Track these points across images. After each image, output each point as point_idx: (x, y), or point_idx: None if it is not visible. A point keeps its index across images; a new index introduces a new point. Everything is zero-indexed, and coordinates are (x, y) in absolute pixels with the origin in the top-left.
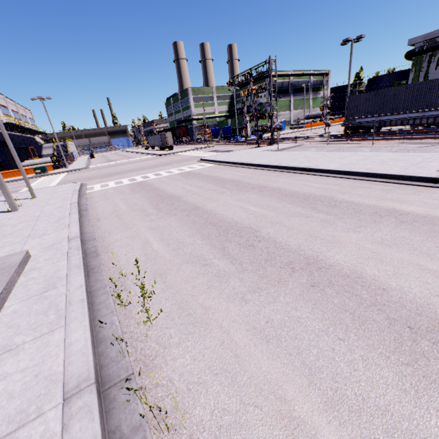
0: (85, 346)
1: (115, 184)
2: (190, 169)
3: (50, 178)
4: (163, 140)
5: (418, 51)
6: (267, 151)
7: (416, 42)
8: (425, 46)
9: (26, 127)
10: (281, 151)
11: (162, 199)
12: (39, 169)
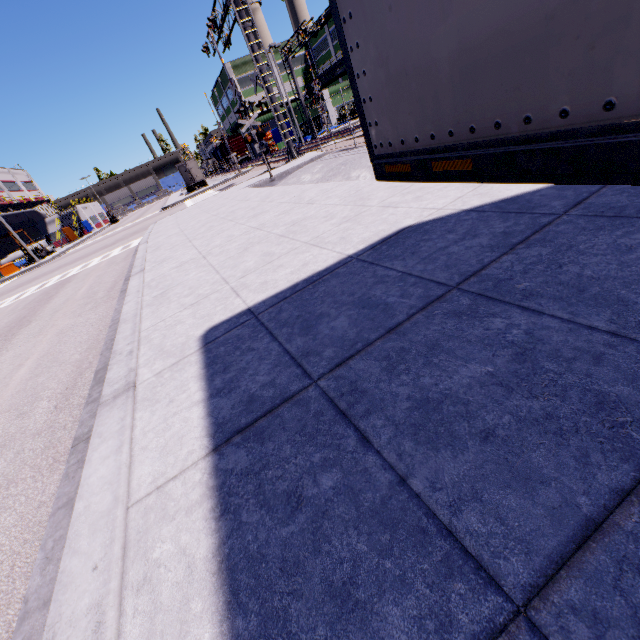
0: None
1: None
2: (90, 265)
3: None
4: (185, 175)
5: None
6: (247, 187)
7: None
8: None
9: None
10: (288, 176)
11: None
12: None
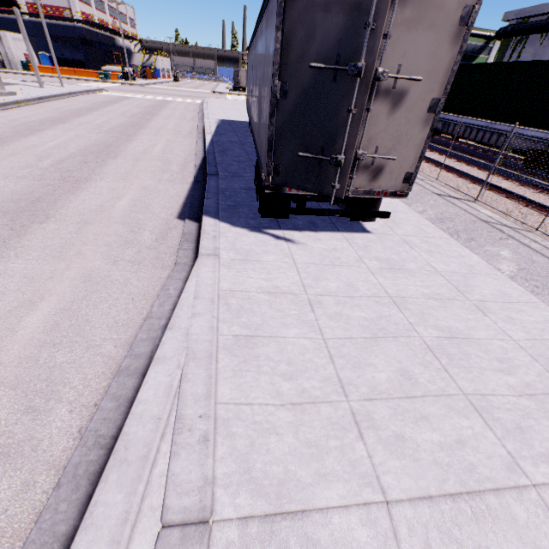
0: (0, 102)
1: (119, 95)
2: (178, 100)
3: (104, 84)
4: (236, 78)
5: (502, 31)
6: None
7: (509, 18)
8: (510, 27)
9: (112, 30)
10: None
11: (108, 102)
12: (102, 75)
